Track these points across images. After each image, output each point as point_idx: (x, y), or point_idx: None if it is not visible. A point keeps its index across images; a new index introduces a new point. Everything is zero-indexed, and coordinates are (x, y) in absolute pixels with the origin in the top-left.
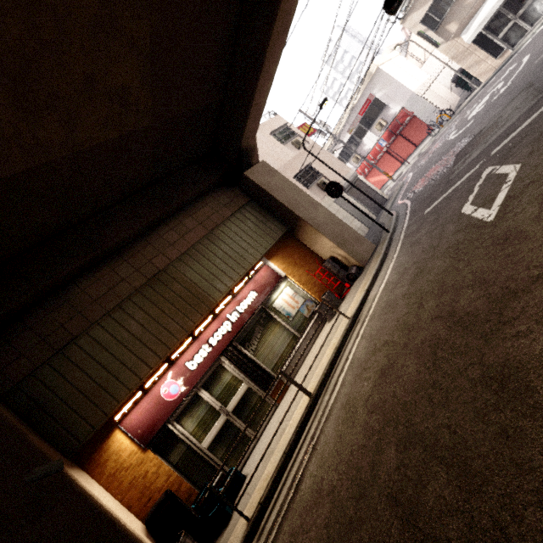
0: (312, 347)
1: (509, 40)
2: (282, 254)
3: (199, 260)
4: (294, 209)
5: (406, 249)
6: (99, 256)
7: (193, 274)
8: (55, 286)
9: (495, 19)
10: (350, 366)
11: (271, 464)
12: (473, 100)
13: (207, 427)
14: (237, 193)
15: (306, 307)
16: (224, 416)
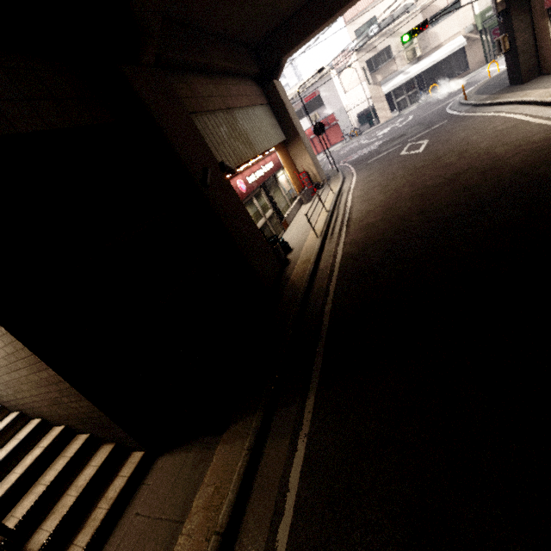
0: (298, 213)
1: (400, 106)
2: (281, 153)
3: (248, 120)
4: (296, 127)
5: (364, 171)
6: (205, 66)
7: (247, 126)
8: (184, 65)
9: (399, 89)
10: (354, 198)
11: (315, 229)
12: (375, 130)
13: (257, 219)
14: (262, 93)
15: (292, 192)
16: (264, 219)
